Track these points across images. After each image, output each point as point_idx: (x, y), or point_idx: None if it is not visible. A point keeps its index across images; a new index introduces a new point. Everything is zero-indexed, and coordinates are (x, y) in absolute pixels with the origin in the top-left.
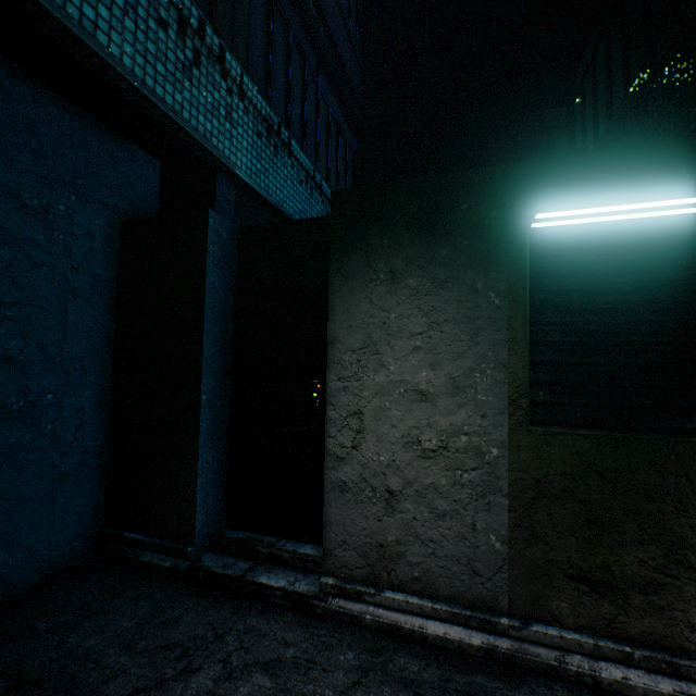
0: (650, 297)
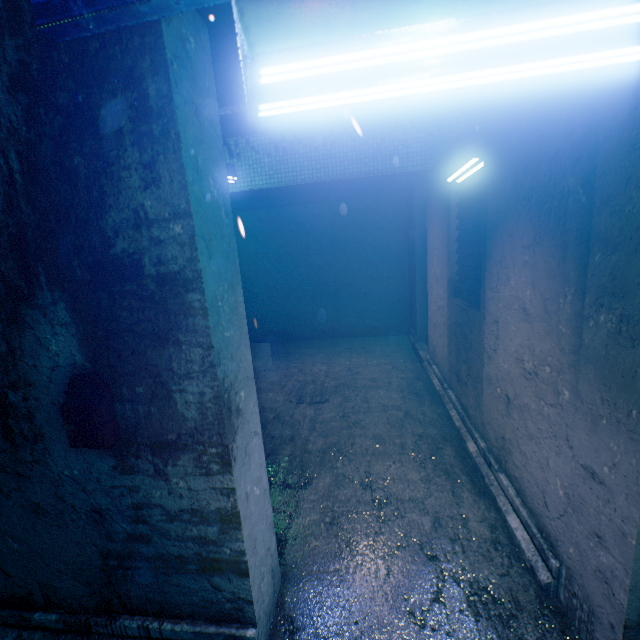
0: (474, 225)
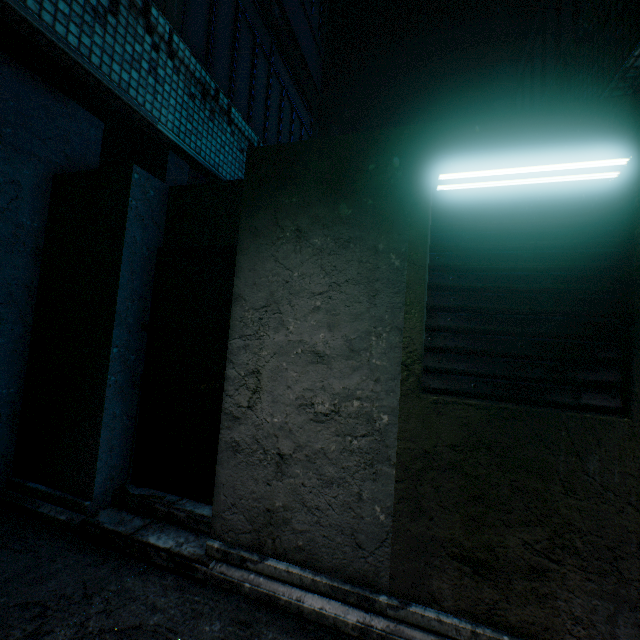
0: (551, 264)
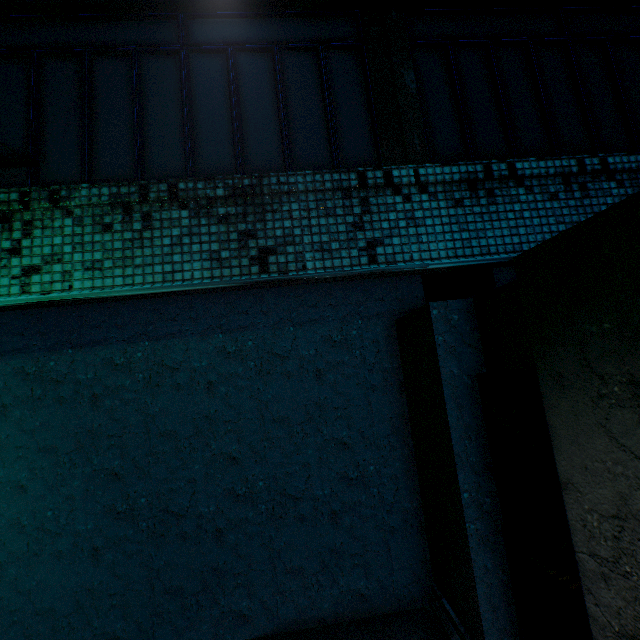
0: None
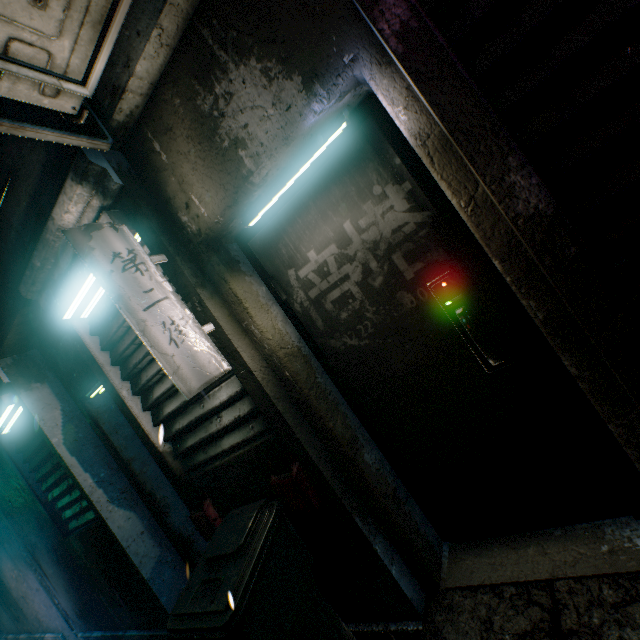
0: None
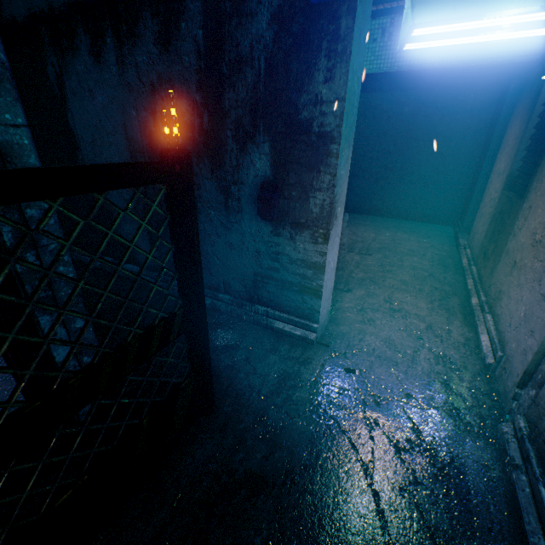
0: None
